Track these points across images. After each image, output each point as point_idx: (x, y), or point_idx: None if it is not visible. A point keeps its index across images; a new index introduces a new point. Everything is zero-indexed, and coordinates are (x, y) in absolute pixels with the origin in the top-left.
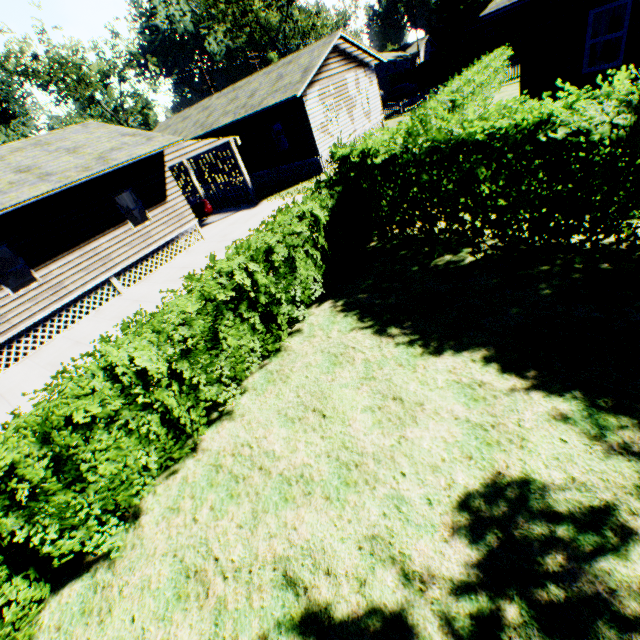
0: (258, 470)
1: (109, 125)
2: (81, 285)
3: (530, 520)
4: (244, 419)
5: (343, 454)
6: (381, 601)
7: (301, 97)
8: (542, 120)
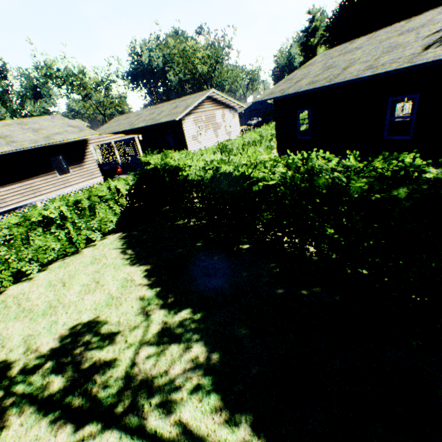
0: (18, 305)
1: (66, 119)
2: (16, 202)
3: (89, 334)
4: (34, 282)
5: (55, 302)
6: (11, 357)
7: (181, 120)
8: (191, 165)
